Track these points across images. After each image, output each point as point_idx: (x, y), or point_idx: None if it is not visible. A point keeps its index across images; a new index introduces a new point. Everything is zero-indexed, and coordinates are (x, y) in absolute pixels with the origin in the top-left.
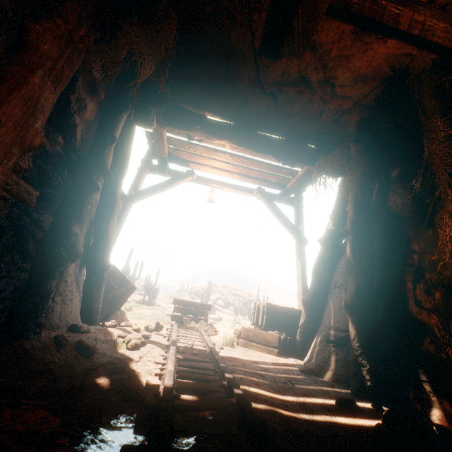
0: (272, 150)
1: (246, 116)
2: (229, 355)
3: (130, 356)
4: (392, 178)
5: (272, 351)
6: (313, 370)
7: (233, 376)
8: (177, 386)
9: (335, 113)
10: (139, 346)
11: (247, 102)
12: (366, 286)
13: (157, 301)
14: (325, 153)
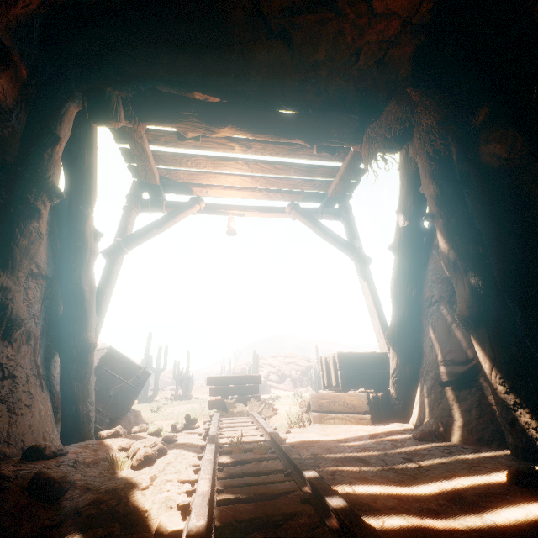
0: (300, 130)
1: (253, 85)
2: (301, 440)
3: (133, 480)
4: (478, 125)
5: (363, 419)
6: (435, 433)
7: (318, 473)
8: (219, 524)
9: (378, 48)
10: (152, 458)
11: (250, 58)
12: (487, 283)
13: (194, 393)
14: (374, 118)
